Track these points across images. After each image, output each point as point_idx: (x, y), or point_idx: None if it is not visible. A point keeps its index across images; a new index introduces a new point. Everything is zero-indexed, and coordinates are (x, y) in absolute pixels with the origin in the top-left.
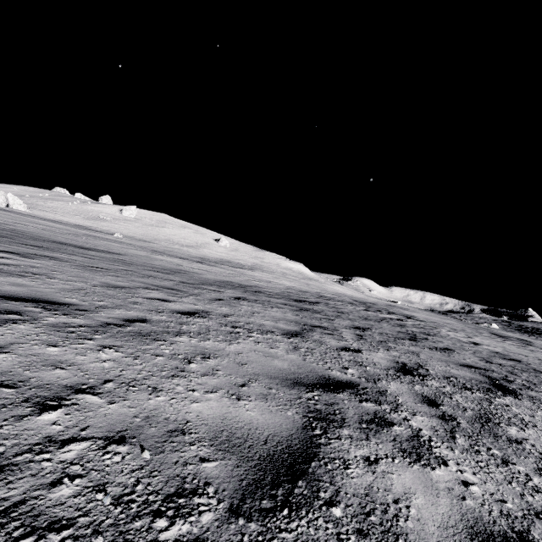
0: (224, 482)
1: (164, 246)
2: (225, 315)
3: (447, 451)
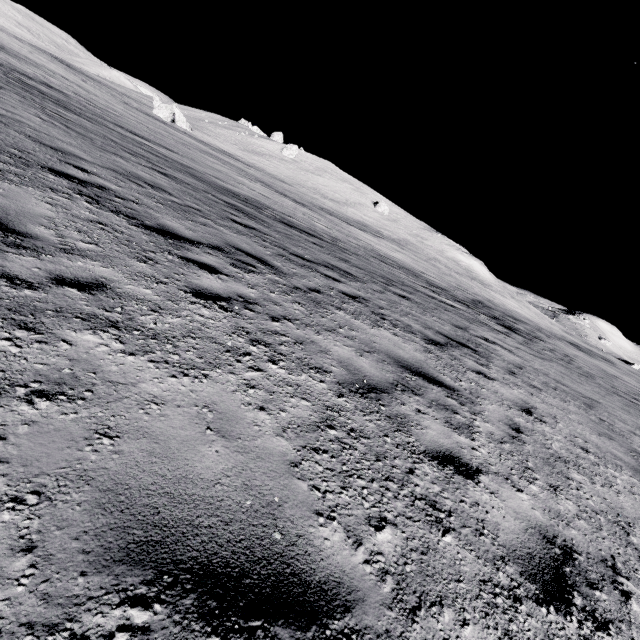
0: None
1: (298, 191)
2: (38, 131)
3: None
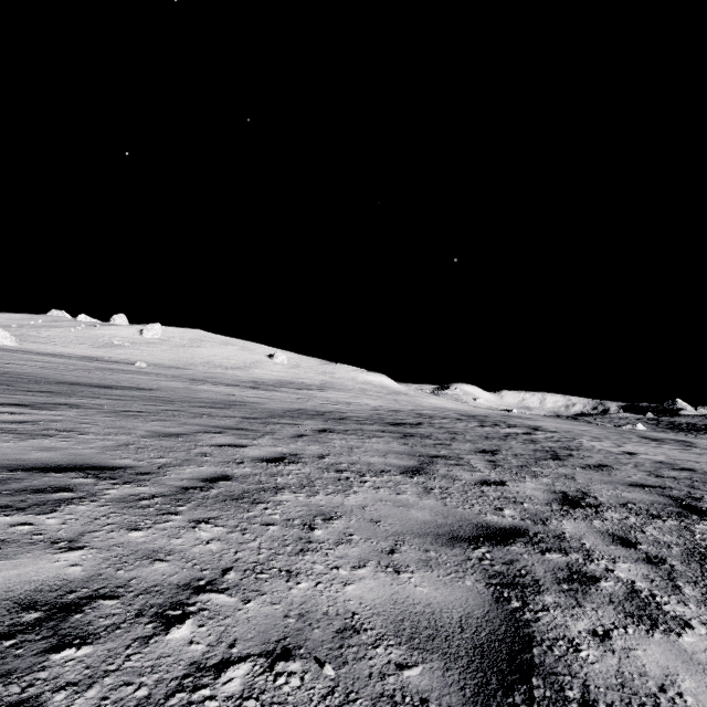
0: (443, 695)
1: (203, 372)
2: (320, 456)
3: (681, 608)
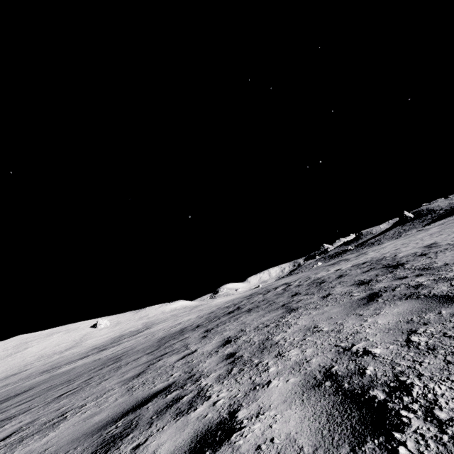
0: None
1: (43, 365)
2: (240, 331)
3: (450, 274)
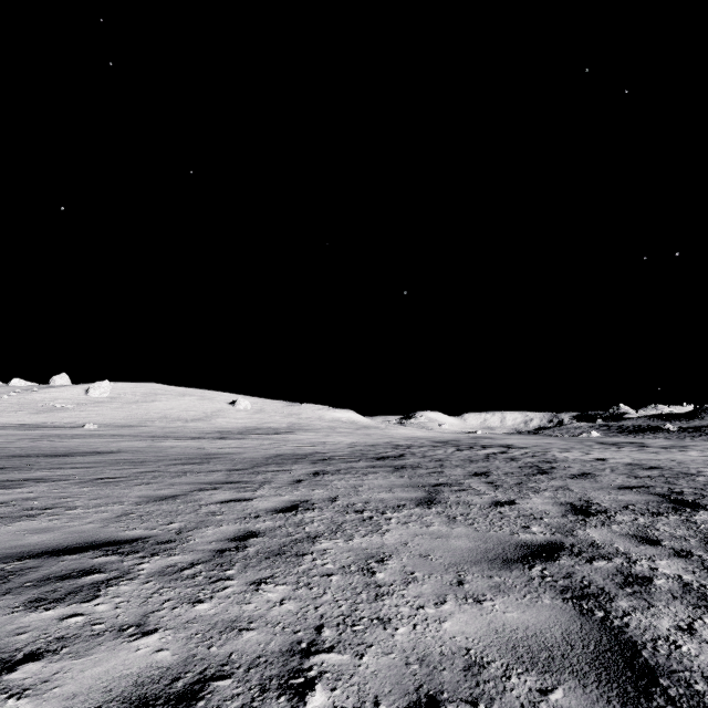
0: None
1: (161, 427)
2: (330, 499)
3: None
